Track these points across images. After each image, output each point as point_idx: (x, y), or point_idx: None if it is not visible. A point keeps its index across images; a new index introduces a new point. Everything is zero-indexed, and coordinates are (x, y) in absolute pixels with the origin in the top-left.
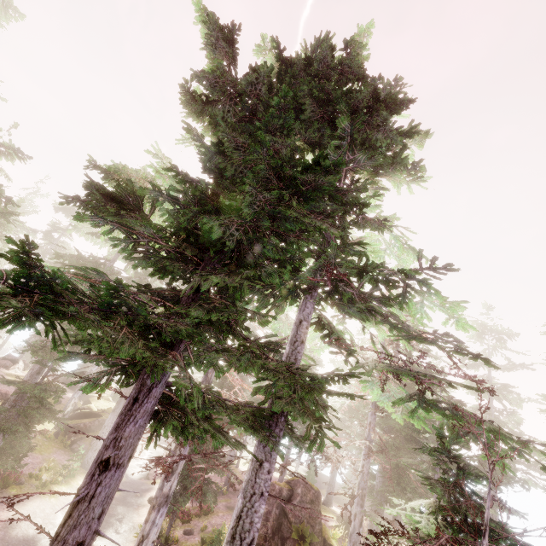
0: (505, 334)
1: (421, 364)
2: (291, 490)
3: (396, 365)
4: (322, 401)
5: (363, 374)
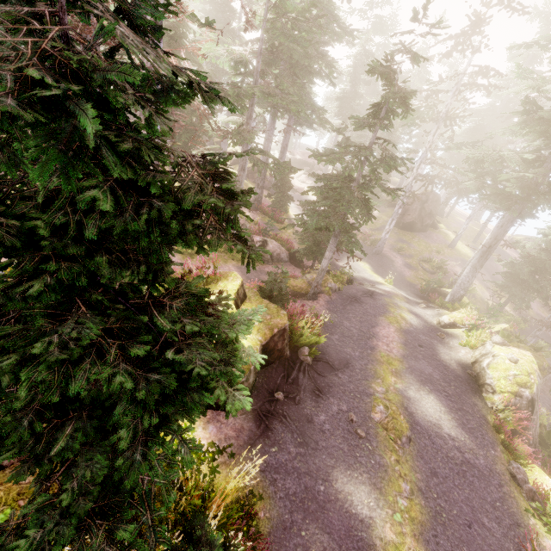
0: None
1: None
2: (427, 197)
3: None
4: None
5: None
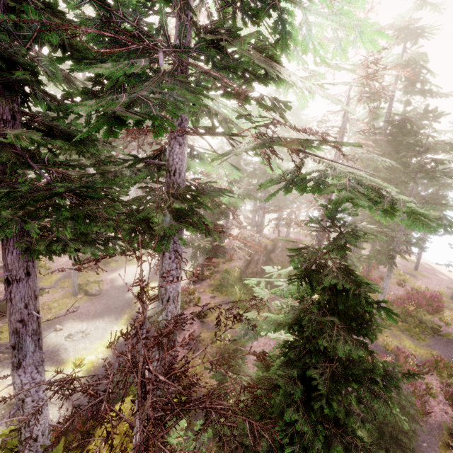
0: None
1: (416, 111)
2: (274, 245)
3: (269, 138)
4: (227, 191)
5: (256, 155)
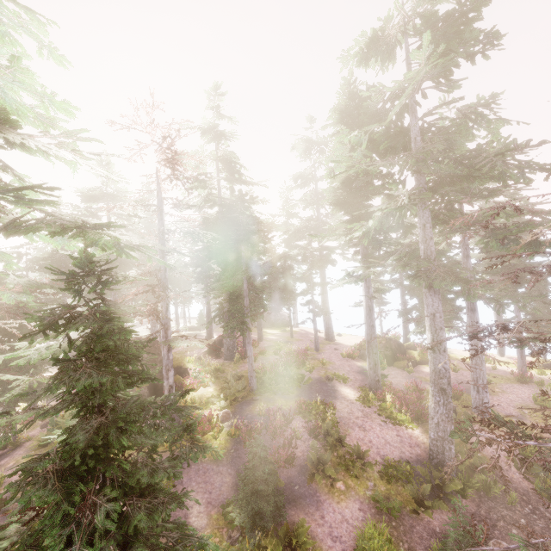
0: (324, 144)
1: (236, 195)
2: None
3: None
4: None
5: None
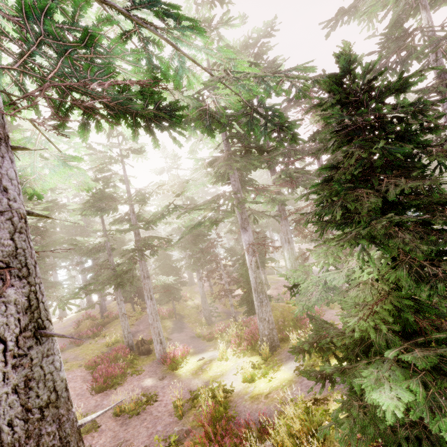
0: None
1: None
2: None
3: None
4: None
5: None
